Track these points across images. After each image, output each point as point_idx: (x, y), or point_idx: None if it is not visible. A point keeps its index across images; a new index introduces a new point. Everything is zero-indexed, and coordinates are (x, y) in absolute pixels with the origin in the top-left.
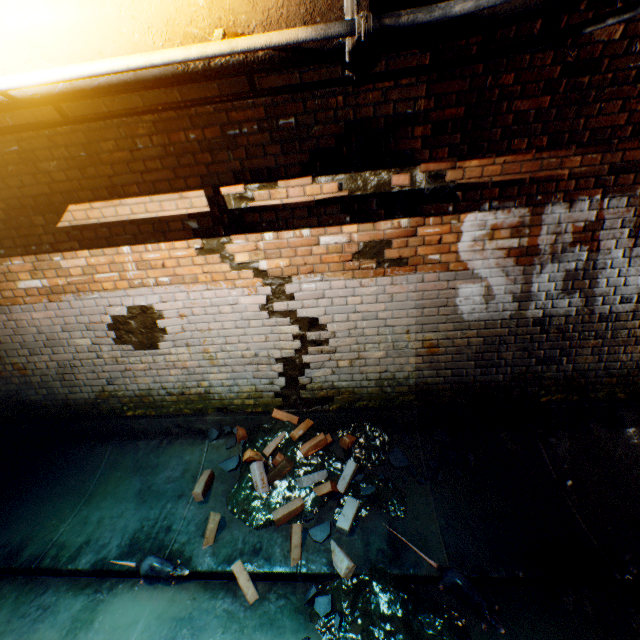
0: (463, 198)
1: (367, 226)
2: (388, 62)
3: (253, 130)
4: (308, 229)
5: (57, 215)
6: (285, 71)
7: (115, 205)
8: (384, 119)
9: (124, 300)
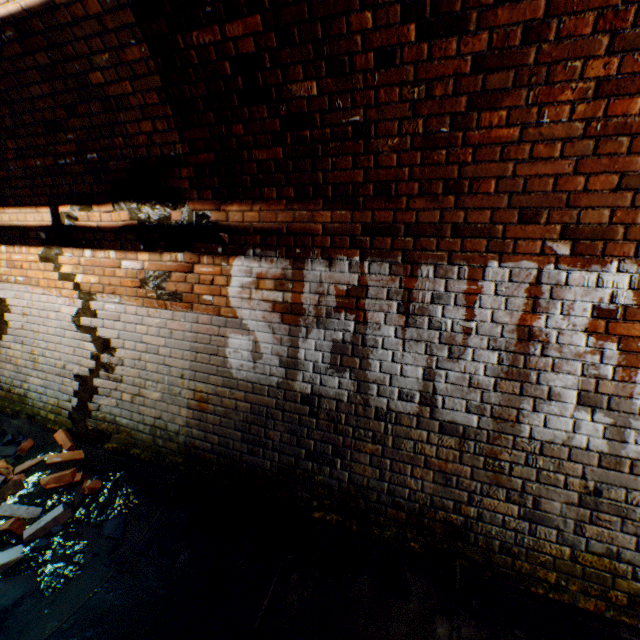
0: (231, 241)
1: (157, 256)
2: (143, 110)
3: (74, 161)
4: (115, 252)
5: None
6: (80, 115)
7: (2, 212)
8: (157, 159)
9: None
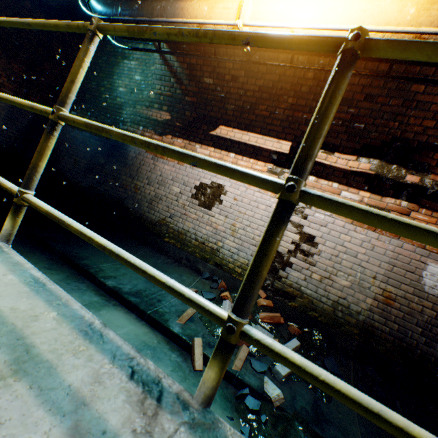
0: None
1: (376, 197)
2: (435, 114)
3: (337, 123)
4: (337, 184)
5: (214, 128)
6: (373, 102)
7: (243, 134)
8: (417, 142)
9: (212, 178)
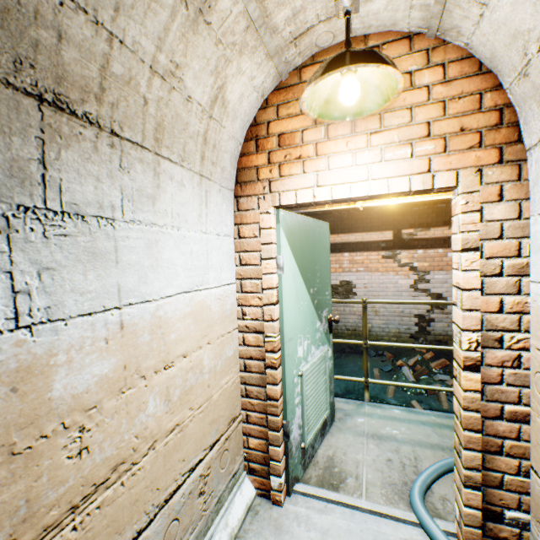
0: None
1: None
2: None
3: (424, 208)
4: (441, 249)
5: None
6: None
7: (348, 235)
8: None
9: (337, 277)
